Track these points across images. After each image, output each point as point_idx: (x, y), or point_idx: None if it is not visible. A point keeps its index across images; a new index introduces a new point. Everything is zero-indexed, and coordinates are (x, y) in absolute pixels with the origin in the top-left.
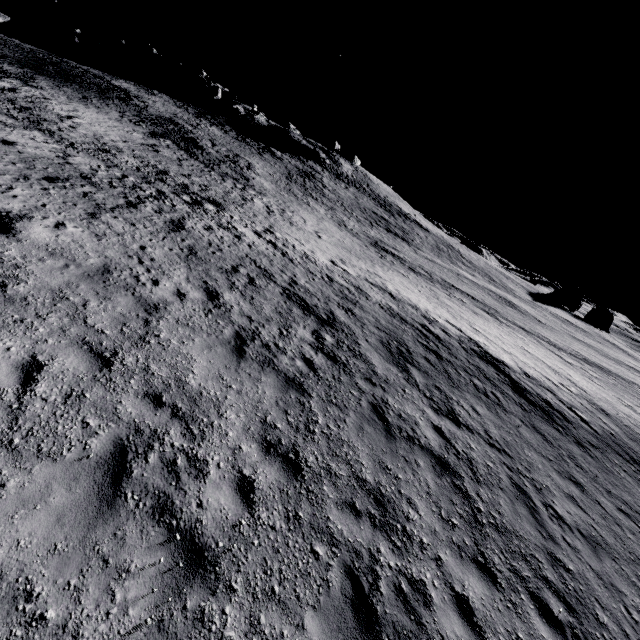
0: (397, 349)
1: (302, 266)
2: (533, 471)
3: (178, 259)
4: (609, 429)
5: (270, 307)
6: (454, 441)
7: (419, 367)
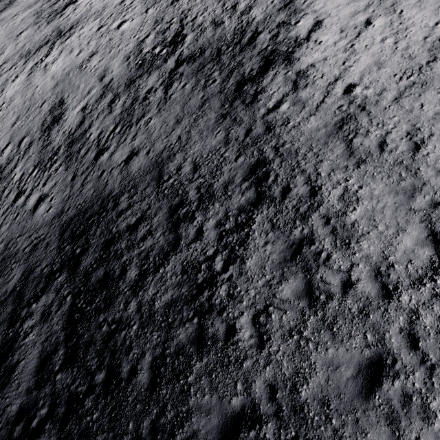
0: (194, 55)
1: (224, 1)
2: (165, 111)
3: (153, 23)
4: (294, 122)
5: (159, 39)
6: (152, 93)
7: (190, 64)
